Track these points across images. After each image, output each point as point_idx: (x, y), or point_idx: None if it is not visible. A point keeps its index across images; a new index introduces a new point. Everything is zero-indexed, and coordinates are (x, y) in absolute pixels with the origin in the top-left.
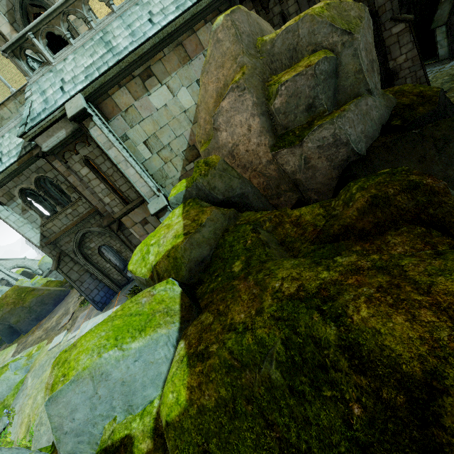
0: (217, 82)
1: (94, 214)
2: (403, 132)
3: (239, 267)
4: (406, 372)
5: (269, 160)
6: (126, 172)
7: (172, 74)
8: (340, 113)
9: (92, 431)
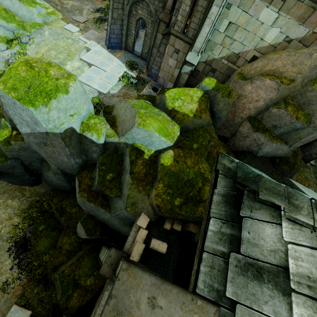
0: (282, 66)
1: (162, 1)
2: (272, 165)
3: (195, 147)
4: (203, 198)
5: (242, 117)
6: (204, 26)
7: (288, 15)
8: (274, 141)
9: (136, 141)
